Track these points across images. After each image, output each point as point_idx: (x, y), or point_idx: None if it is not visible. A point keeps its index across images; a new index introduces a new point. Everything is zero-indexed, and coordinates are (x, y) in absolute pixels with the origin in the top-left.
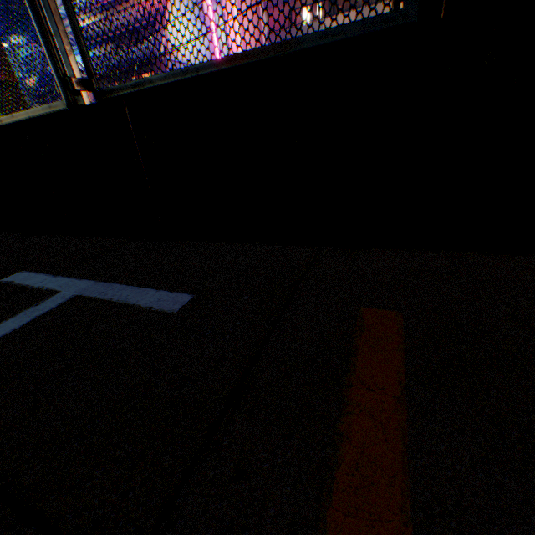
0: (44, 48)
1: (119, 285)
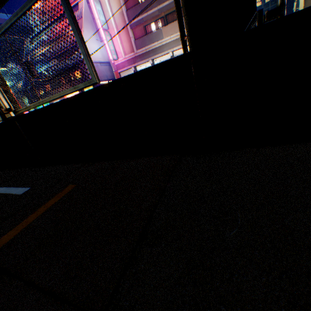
0: None
1: (13, 187)
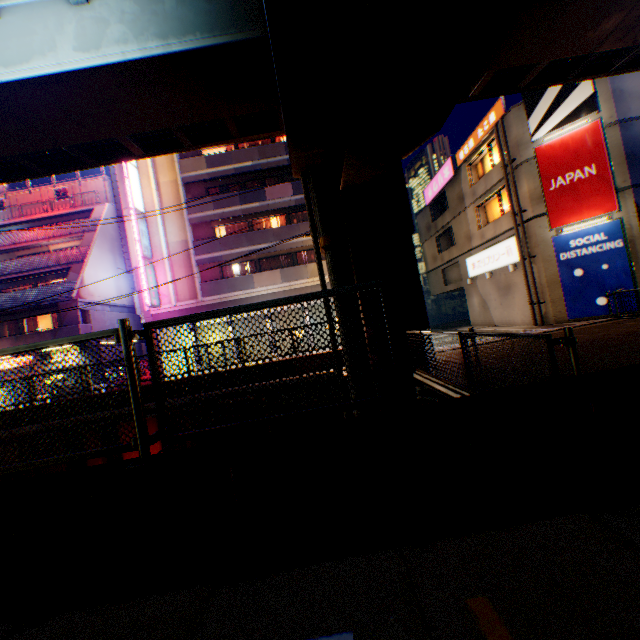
0: (136, 416)
1: None
